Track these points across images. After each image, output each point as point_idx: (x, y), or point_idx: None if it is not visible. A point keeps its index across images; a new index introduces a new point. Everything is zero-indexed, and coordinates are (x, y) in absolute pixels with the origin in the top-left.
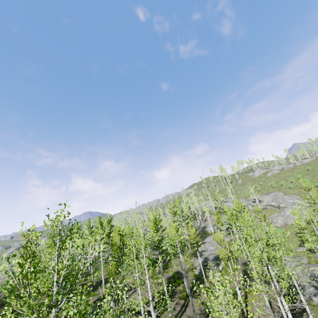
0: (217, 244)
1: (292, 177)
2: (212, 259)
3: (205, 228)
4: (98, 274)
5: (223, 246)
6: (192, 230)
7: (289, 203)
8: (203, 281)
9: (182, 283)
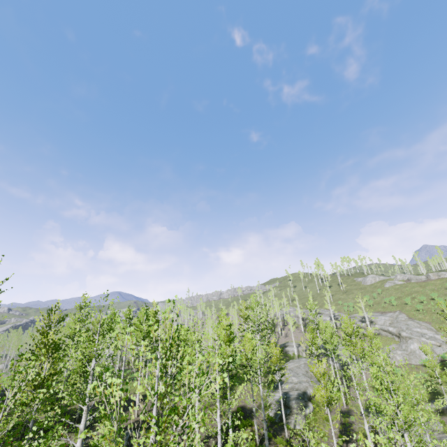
0: (304, 375)
1: (422, 295)
2: (295, 397)
3: (285, 347)
4: (128, 388)
5: (323, 384)
6: (275, 349)
7: (416, 333)
8: (280, 429)
9: (250, 427)
